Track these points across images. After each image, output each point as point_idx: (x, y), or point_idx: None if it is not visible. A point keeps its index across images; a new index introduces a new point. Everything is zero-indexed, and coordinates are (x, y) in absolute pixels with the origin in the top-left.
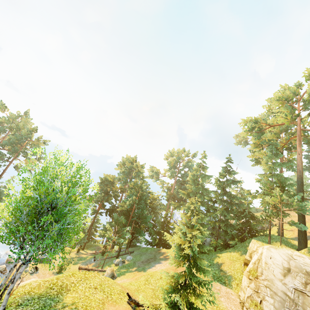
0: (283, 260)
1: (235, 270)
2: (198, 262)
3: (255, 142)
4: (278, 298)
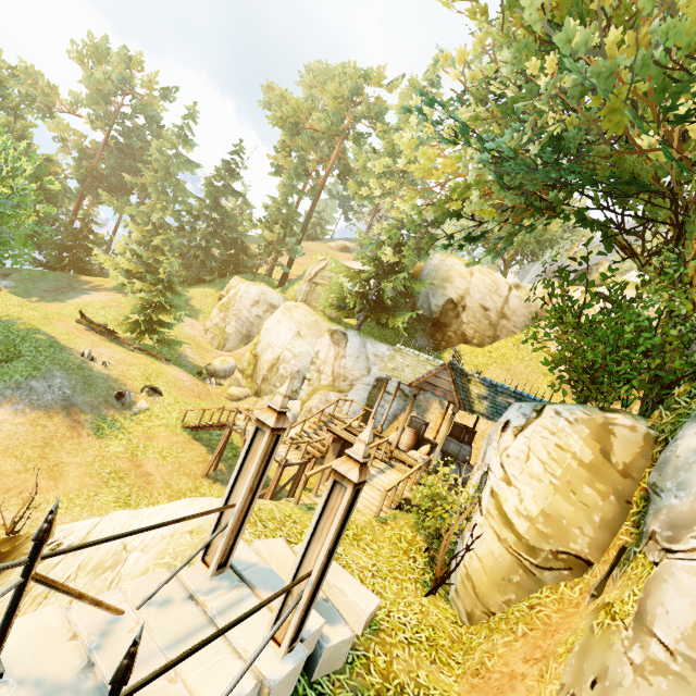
0: (257, 295)
1: (206, 305)
2: (174, 288)
3: (285, 141)
4: (241, 322)
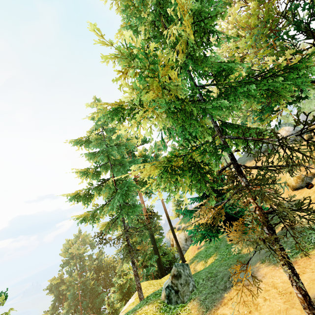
0: None
1: None
2: None
3: None
4: None
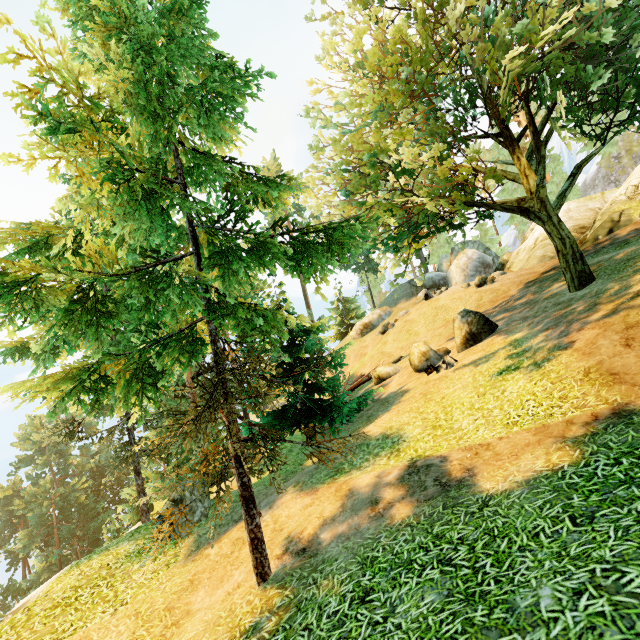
0: None
1: None
2: None
3: None
4: None
